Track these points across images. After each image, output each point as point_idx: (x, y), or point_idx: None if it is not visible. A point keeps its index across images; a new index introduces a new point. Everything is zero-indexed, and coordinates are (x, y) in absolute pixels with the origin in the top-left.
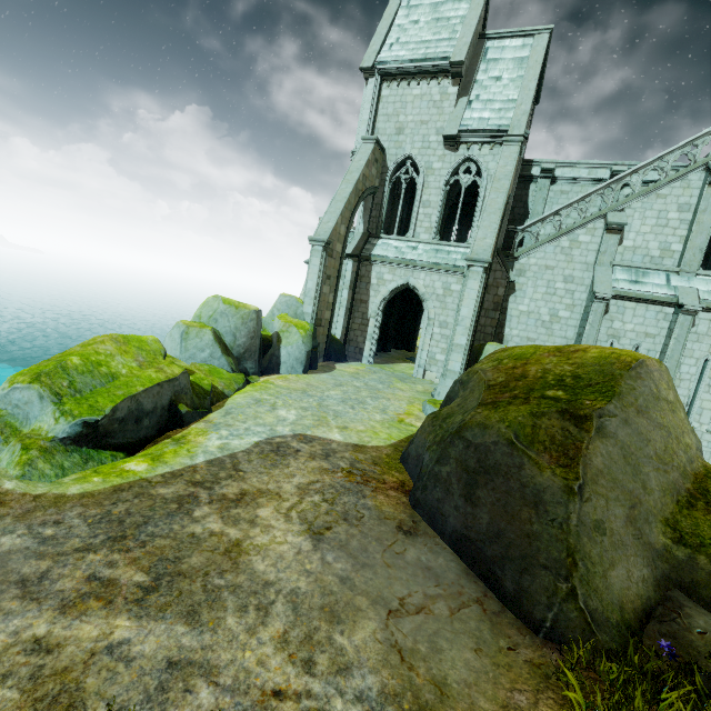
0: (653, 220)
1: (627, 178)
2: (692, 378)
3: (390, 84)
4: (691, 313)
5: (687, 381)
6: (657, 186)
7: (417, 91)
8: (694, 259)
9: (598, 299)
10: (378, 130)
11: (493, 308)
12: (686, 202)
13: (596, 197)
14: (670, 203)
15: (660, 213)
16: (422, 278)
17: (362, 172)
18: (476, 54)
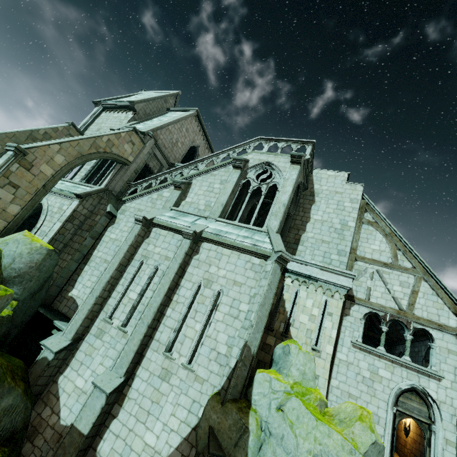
0: (206, 187)
1: (198, 163)
2: (186, 301)
3: (107, 112)
4: (189, 237)
5: (181, 304)
6: (210, 168)
7: (116, 115)
8: (218, 210)
9: (137, 221)
10: (90, 129)
11: (87, 229)
12: (225, 179)
13: (179, 171)
14: (217, 179)
15: (210, 184)
16: (52, 200)
17: (45, 130)
18: (160, 113)
